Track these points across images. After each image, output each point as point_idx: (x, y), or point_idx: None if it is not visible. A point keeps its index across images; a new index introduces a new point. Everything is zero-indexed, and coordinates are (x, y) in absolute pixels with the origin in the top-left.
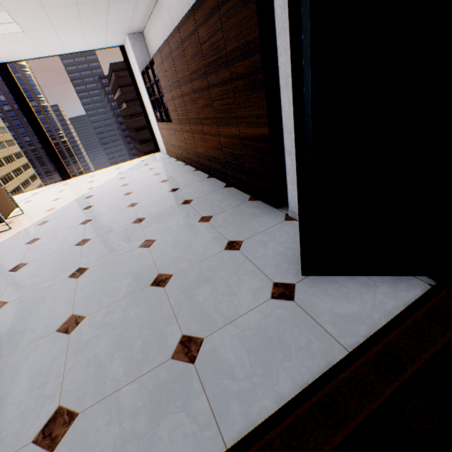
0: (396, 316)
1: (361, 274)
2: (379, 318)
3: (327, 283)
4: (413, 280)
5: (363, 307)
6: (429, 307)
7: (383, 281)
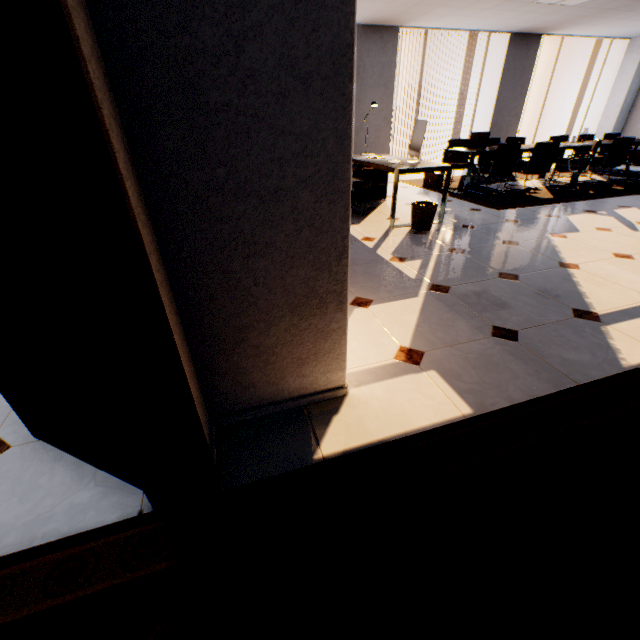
0: (23, 551)
1: (89, 462)
2: (6, 546)
3: (43, 460)
4: (136, 495)
5: (18, 518)
6: (79, 551)
7: (102, 483)
